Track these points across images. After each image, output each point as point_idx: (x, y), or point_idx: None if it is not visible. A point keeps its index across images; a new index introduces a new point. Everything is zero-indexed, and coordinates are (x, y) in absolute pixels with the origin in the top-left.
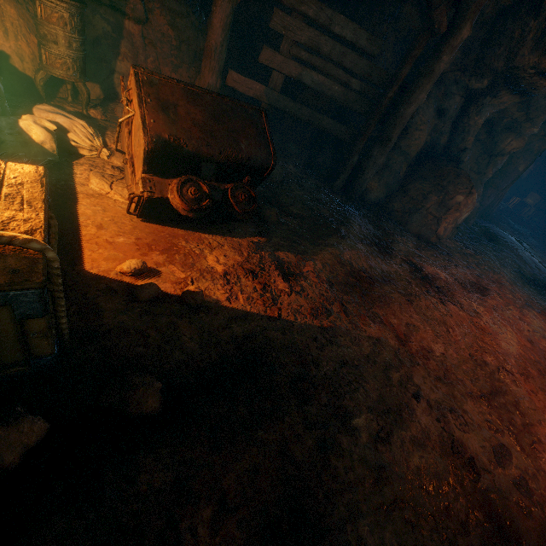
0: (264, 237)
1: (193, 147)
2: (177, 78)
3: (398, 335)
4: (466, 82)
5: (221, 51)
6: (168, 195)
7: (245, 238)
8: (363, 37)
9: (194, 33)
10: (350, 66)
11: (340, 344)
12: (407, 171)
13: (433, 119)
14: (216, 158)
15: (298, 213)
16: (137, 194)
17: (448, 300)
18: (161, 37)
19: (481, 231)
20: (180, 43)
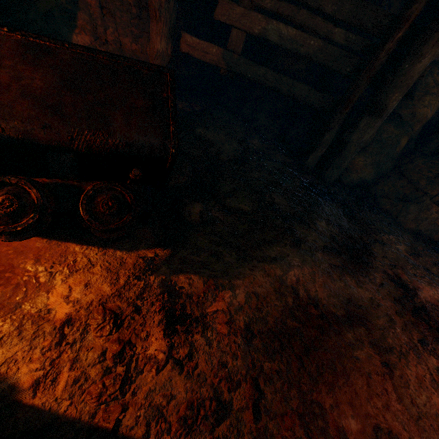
0: (167, 248)
1: (16, 130)
2: (138, 48)
3: None
4: None
5: (168, 9)
6: None
7: (135, 251)
8: None
9: None
10: (331, 10)
11: None
12: (407, 147)
13: None
14: (67, 145)
15: (237, 207)
16: None
17: None
18: (120, 6)
19: None
20: (140, 11)
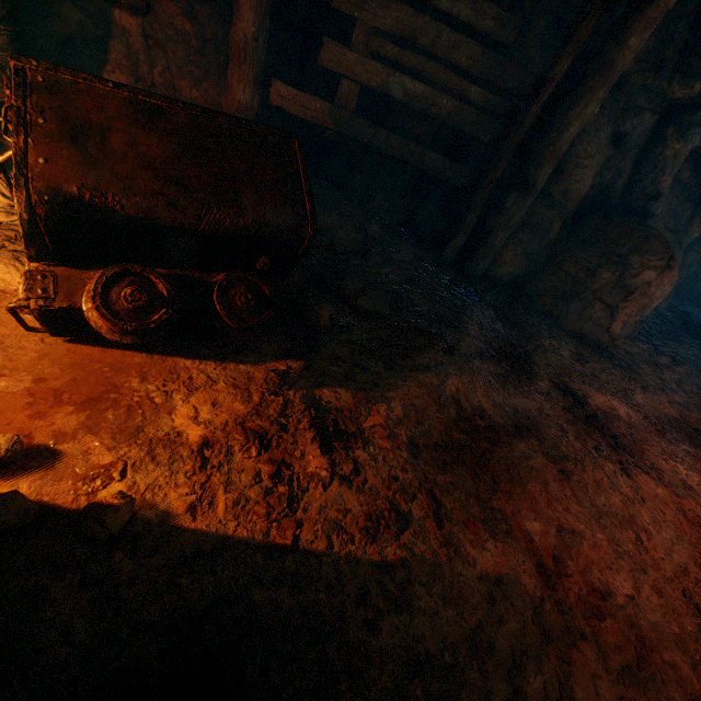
0: (299, 360)
1: (137, 208)
2: (200, 96)
3: (542, 561)
4: (663, 88)
5: (255, 49)
6: (82, 303)
7: (262, 364)
8: (487, 15)
9: (223, 27)
10: (466, 64)
11: (418, 606)
12: (561, 232)
13: (606, 150)
14: (191, 227)
15: (372, 309)
16: (16, 302)
17: (634, 463)
18: (174, 35)
19: (678, 320)
20: (203, 44)
